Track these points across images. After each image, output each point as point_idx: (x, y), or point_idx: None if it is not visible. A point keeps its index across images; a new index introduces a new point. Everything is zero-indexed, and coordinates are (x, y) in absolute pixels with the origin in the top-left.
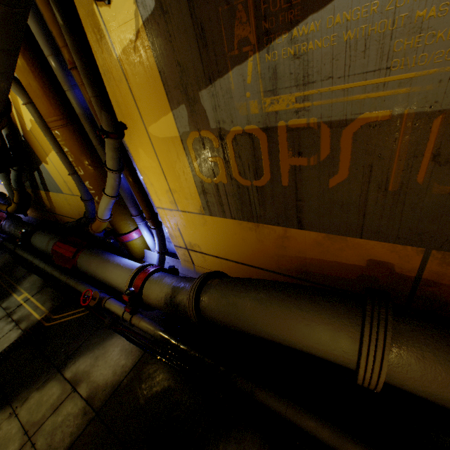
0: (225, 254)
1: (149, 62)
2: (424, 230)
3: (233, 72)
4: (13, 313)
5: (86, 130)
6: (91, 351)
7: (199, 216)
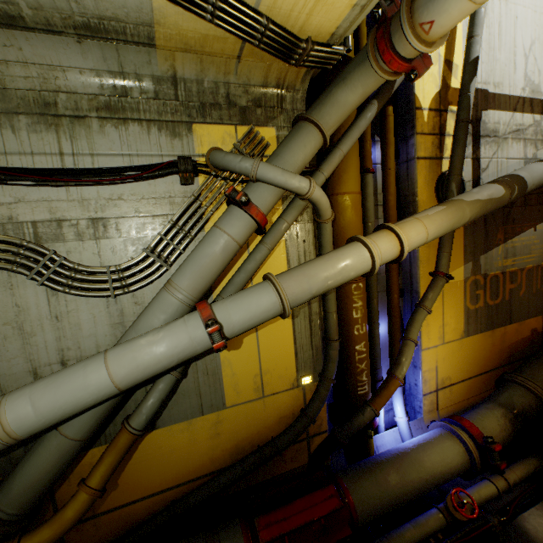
0: (469, 372)
1: (459, 240)
2: (541, 307)
3: (494, 249)
4: None
5: (372, 283)
6: None
7: (459, 341)
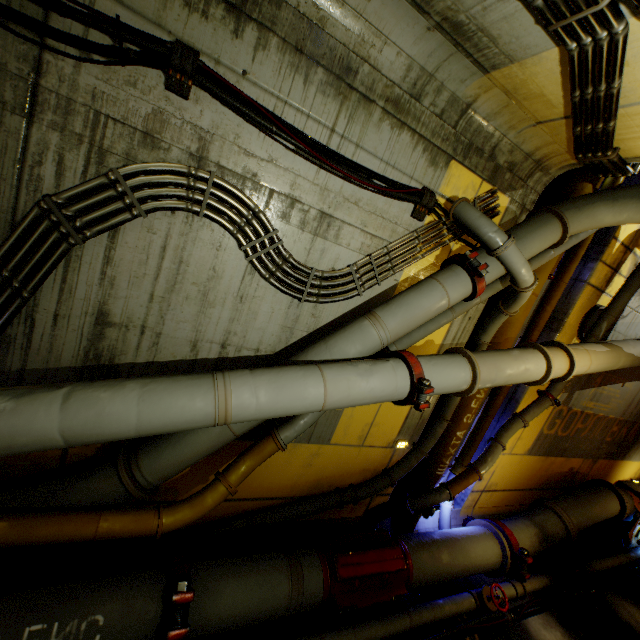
0: (512, 485)
1: None
2: (587, 451)
3: (588, 389)
4: None
5: None
6: None
7: (520, 456)
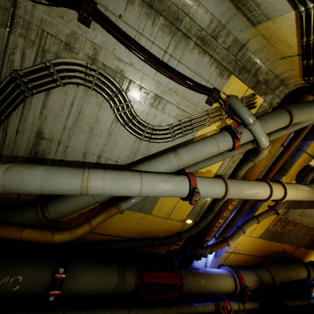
0: (248, 252)
1: None
2: (294, 242)
3: (298, 209)
4: None
5: None
6: None
7: (255, 238)
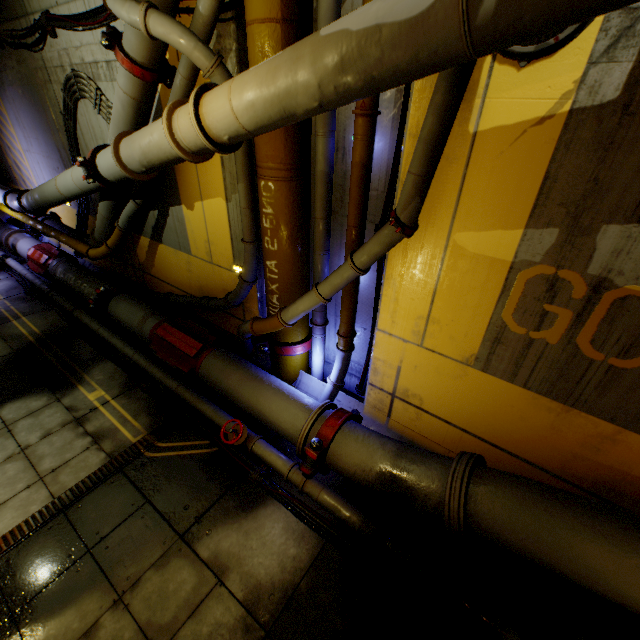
0: (467, 423)
1: (536, 158)
2: None
3: None
4: (85, 419)
5: (315, 194)
6: (235, 519)
7: (457, 364)
